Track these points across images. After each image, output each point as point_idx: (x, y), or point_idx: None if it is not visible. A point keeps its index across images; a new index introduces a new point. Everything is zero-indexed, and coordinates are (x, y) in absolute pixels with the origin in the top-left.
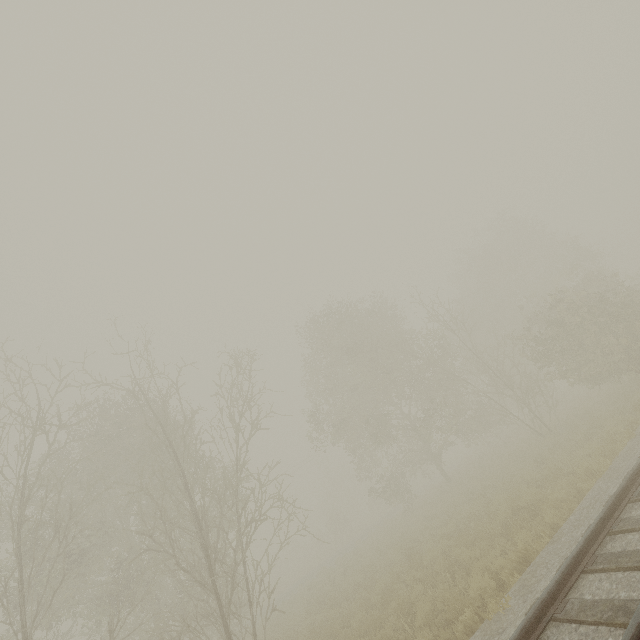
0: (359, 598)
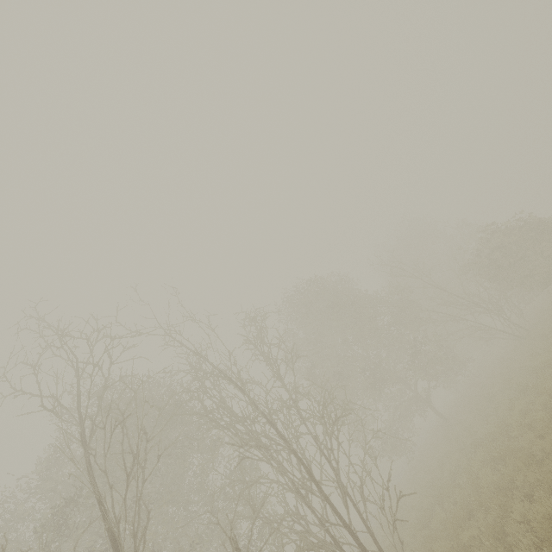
0: (461, 488)
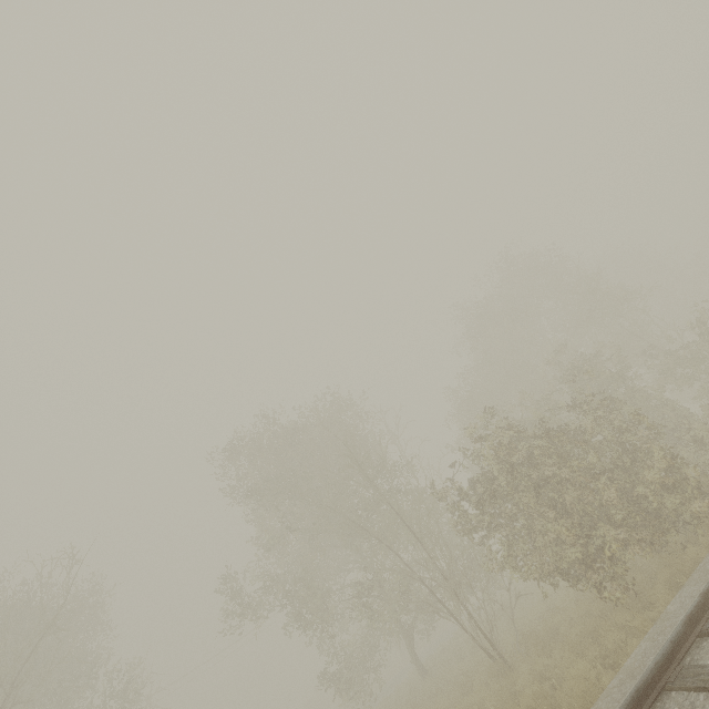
0: None
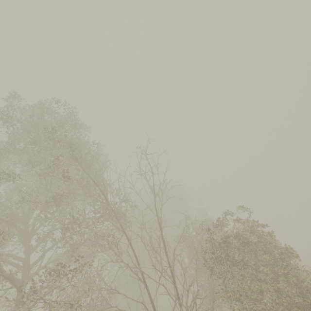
0: None
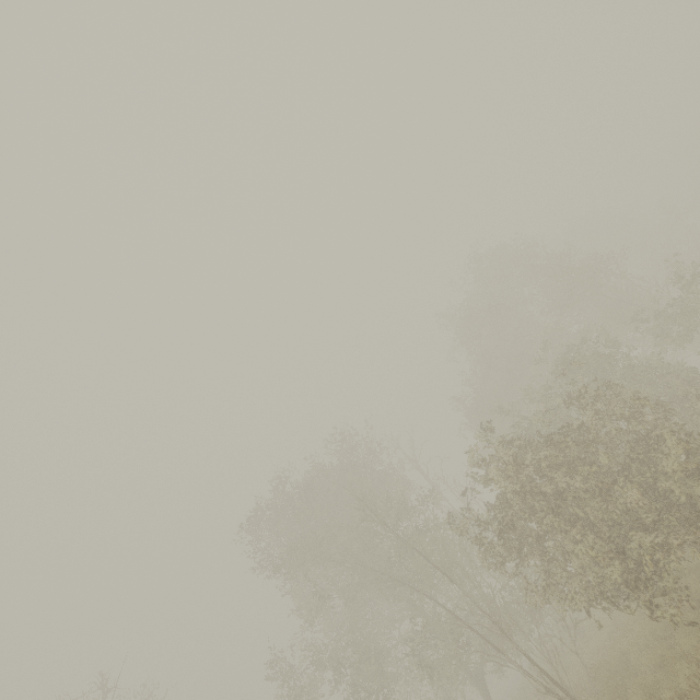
0: None
